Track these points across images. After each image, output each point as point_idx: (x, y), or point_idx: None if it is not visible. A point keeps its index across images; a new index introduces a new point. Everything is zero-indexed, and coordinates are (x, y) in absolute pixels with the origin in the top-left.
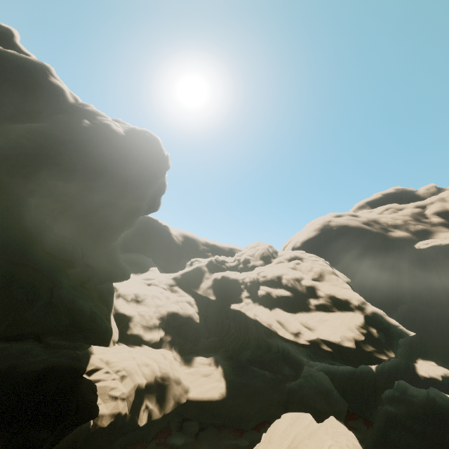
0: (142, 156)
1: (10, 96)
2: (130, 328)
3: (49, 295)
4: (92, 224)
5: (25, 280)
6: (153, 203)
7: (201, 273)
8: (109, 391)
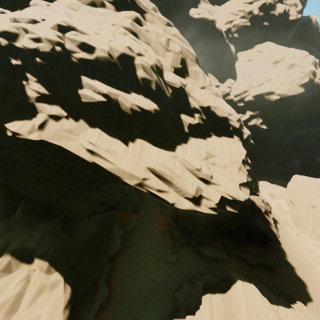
0: None
1: None
2: None
3: None
4: None
5: None
6: None
7: None
8: None
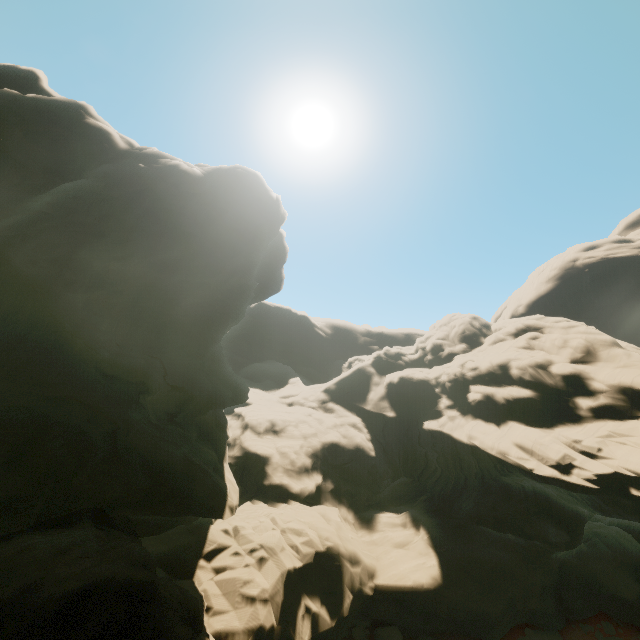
0: (234, 202)
1: (37, 157)
2: (267, 475)
3: (110, 444)
4: (176, 321)
5: (67, 423)
6: (270, 278)
7: (366, 378)
8: (241, 587)
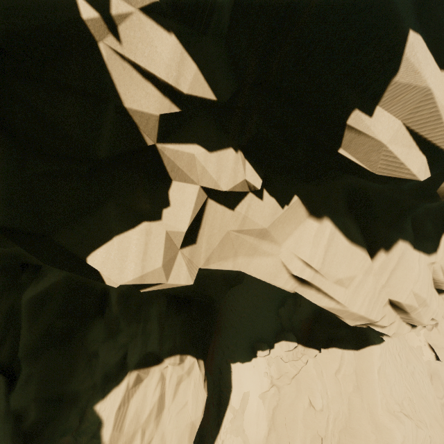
0: None
1: None
2: None
3: None
4: None
5: None
6: None
7: None
8: None
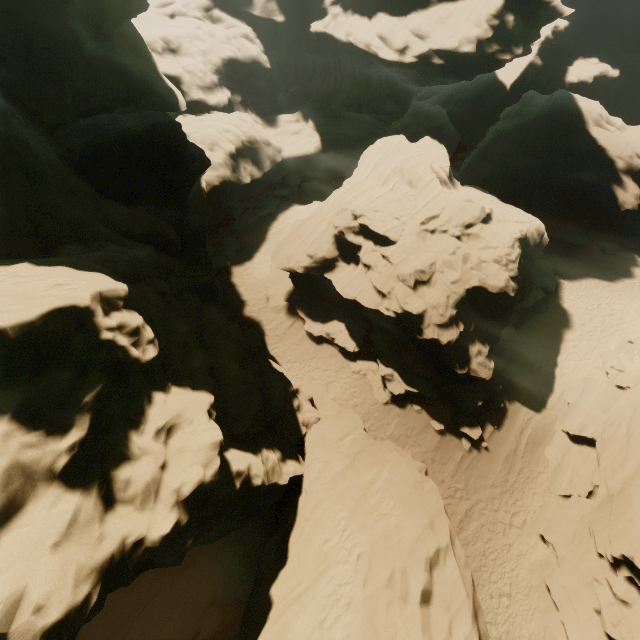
0: None
1: None
2: (185, 94)
3: (81, 55)
4: None
5: (40, 37)
6: None
7: None
8: None
